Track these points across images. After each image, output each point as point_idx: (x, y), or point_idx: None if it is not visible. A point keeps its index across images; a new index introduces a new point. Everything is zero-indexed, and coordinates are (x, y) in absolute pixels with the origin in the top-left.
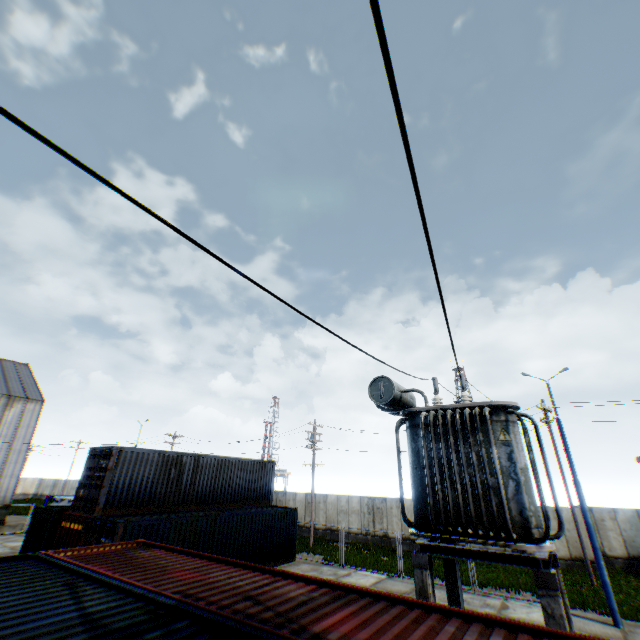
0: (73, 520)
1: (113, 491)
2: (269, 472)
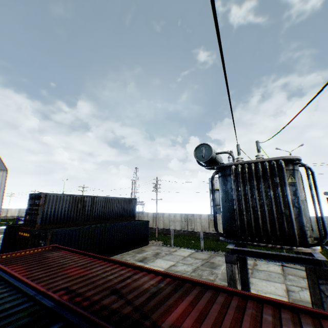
0: (24, 232)
1: (45, 216)
2: (133, 204)
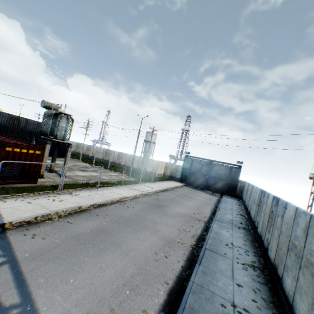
0: None
1: None
2: None
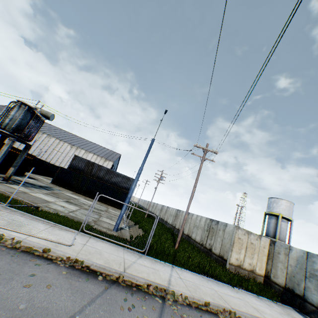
0: None
1: (72, 165)
2: (131, 182)
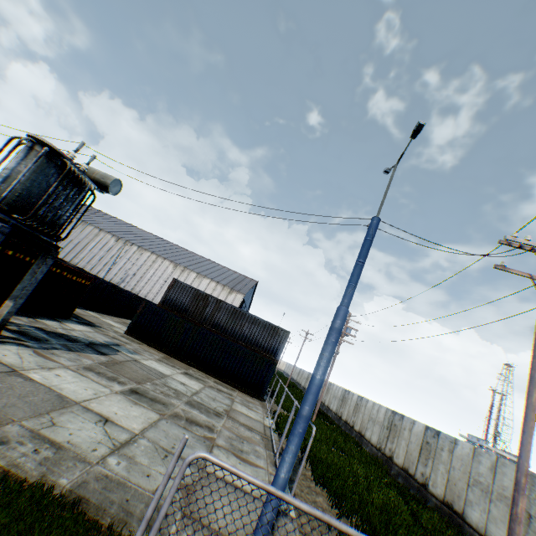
0: None
1: (168, 299)
2: (281, 338)
